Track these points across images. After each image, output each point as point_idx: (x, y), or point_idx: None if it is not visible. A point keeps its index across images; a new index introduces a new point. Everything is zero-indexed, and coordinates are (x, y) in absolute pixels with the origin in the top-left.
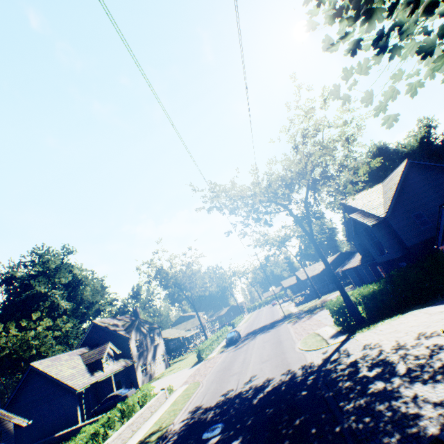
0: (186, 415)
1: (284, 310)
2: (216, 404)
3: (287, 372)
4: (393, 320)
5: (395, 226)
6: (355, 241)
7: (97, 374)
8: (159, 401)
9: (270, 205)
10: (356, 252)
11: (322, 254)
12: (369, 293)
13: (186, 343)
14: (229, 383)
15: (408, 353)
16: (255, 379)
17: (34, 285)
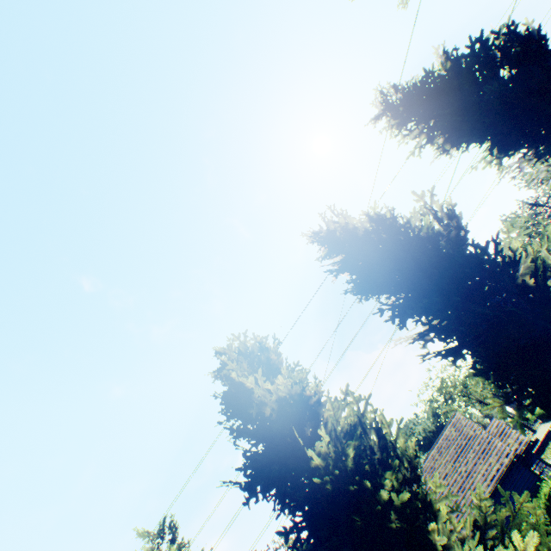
0: None
1: None
2: None
3: None
4: None
5: None
6: None
7: None
8: None
9: None
10: None
11: None
12: None
13: None
14: None
15: None
16: None
17: None
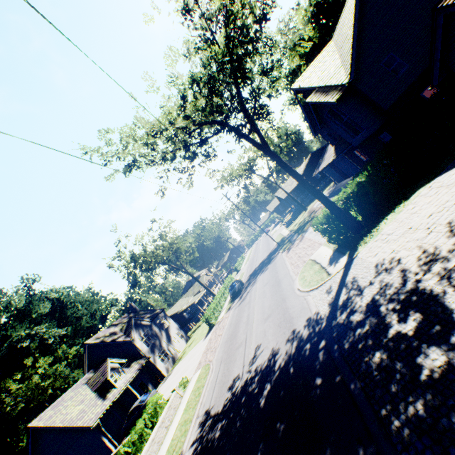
0: (196, 431)
1: (277, 236)
2: (223, 409)
3: (292, 336)
4: (399, 213)
5: (365, 88)
6: (323, 132)
7: (110, 396)
8: (173, 407)
9: (203, 129)
10: (327, 145)
11: (288, 165)
12: (358, 190)
13: (199, 308)
14: (235, 365)
15: (451, 268)
16: (260, 353)
17: (9, 334)
